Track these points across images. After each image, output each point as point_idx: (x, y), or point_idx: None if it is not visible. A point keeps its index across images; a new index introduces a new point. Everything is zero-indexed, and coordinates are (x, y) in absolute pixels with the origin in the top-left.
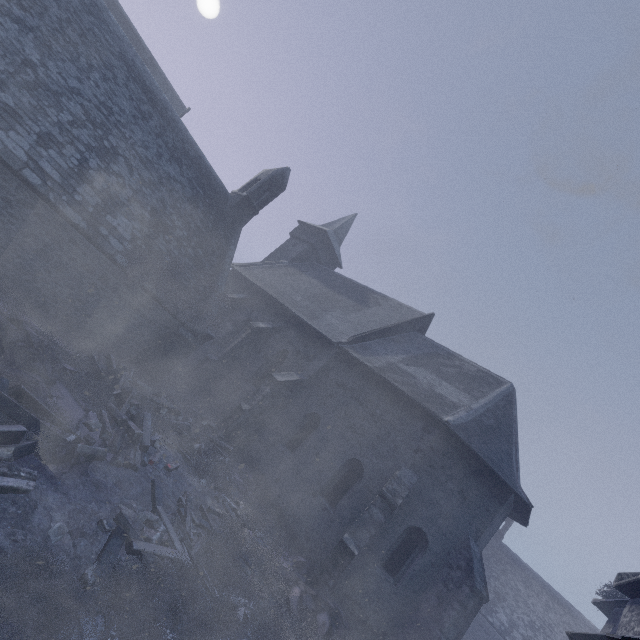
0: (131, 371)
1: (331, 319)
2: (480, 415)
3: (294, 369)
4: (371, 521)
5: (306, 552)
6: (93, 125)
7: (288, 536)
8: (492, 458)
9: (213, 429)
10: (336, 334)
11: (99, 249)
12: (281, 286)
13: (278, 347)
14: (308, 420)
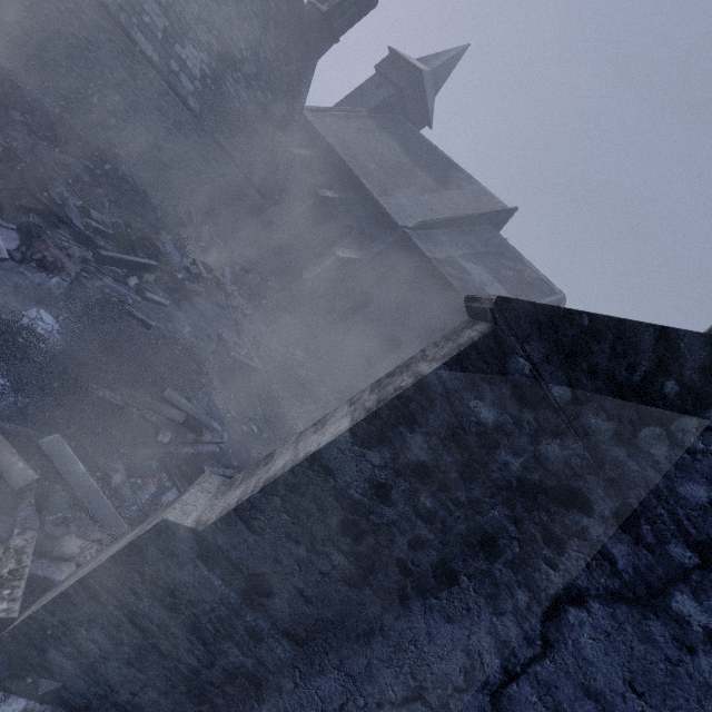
0: (207, 226)
1: (402, 198)
2: None
3: (355, 247)
4: None
5: (345, 393)
6: None
7: (332, 381)
8: None
9: (276, 291)
10: (404, 217)
11: (172, 89)
12: (355, 147)
13: (343, 221)
14: (362, 297)
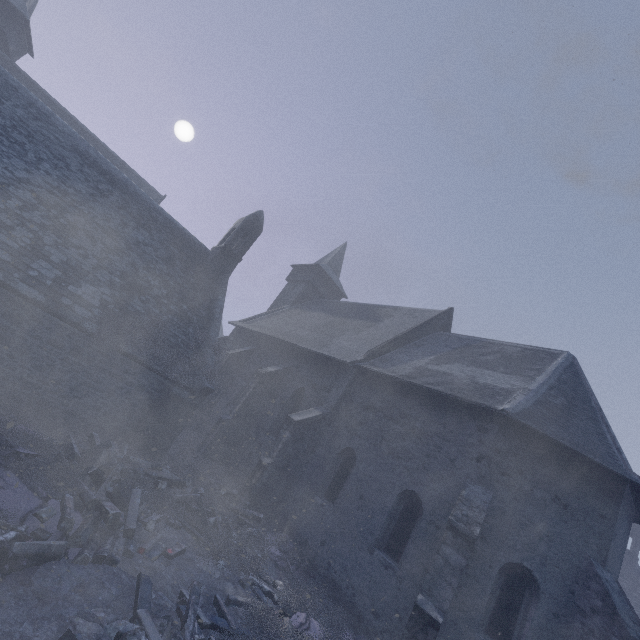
0: (124, 448)
1: (342, 342)
2: (543, 395)
3: (314, 405)
4: (448, 568)
5: (378, 635)
6: (46, 207)
7: (351, 617)
8: (580, 443)
9: (236, 497)
10: (350, 354)
11: (63, 320)
12: (285, 327)
13: (293, 387)
14: (342, 459)
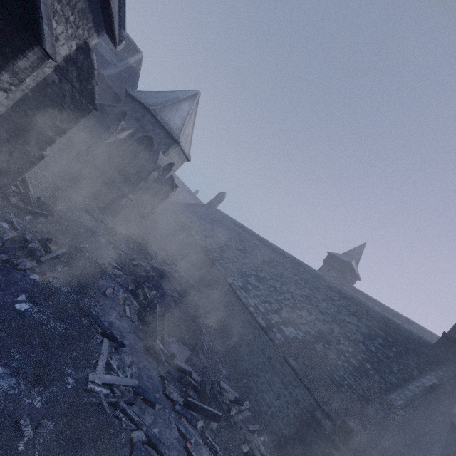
0: (262, 436)
1: None
2: None
3: None
4: None
5: None
6: (294, 300)
7: None
8: None
9: None
10: None
11: (268, 336)
12: None
13: None
14: None
